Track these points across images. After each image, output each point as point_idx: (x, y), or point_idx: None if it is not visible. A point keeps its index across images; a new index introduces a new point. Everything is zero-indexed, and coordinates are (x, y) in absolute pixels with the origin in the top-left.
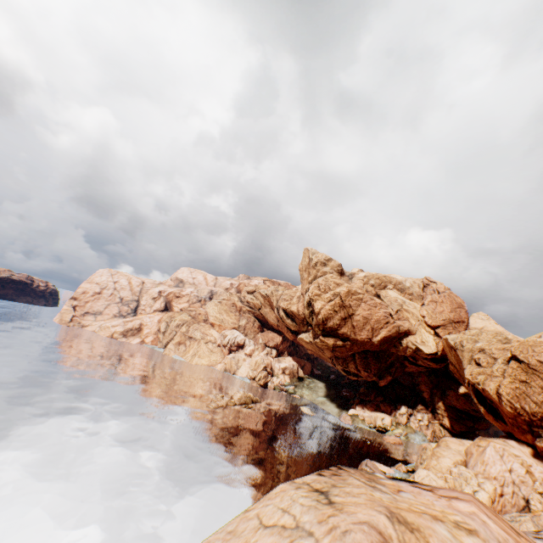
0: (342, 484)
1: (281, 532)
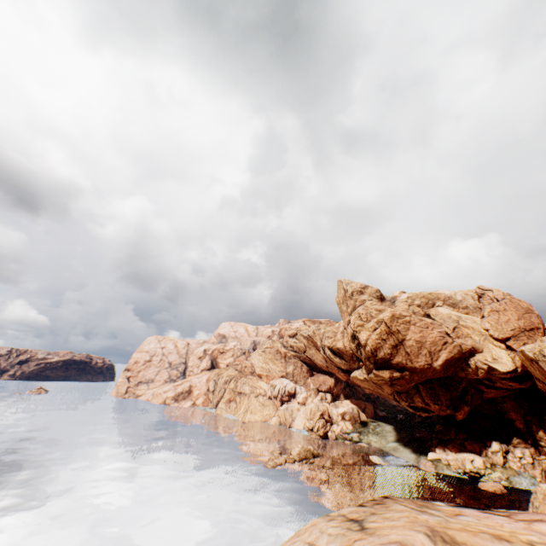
0: (382, 511)
1: None
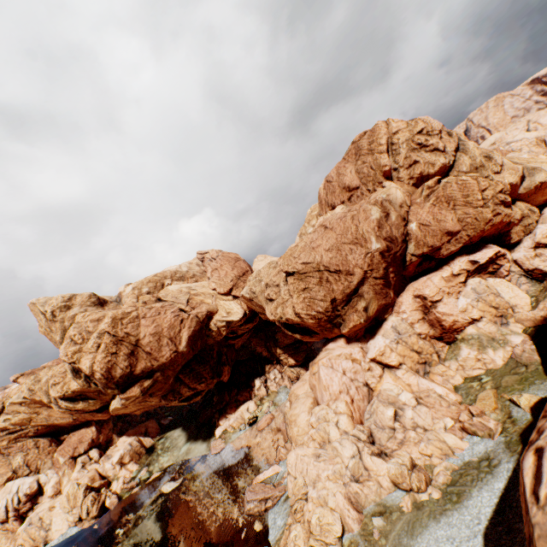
0: None
1: None
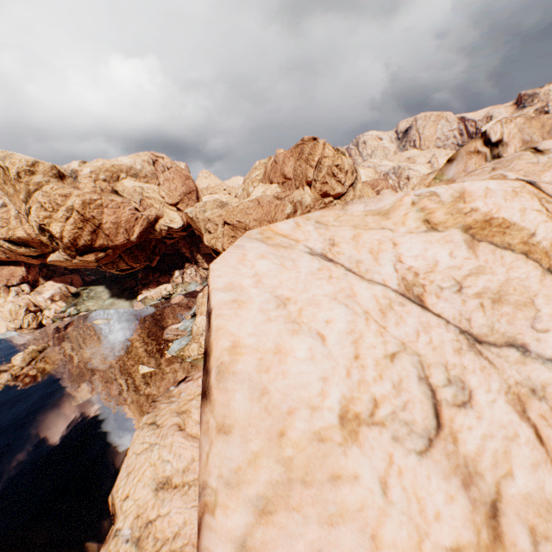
0: (159, 412)
1: (147, 451)
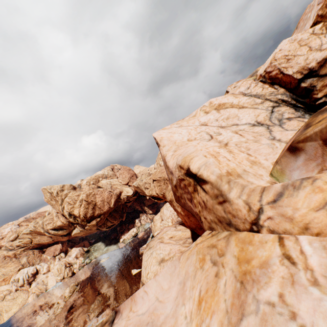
0: (150, 245)
1: (150, 256)
